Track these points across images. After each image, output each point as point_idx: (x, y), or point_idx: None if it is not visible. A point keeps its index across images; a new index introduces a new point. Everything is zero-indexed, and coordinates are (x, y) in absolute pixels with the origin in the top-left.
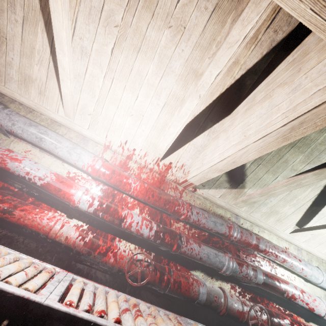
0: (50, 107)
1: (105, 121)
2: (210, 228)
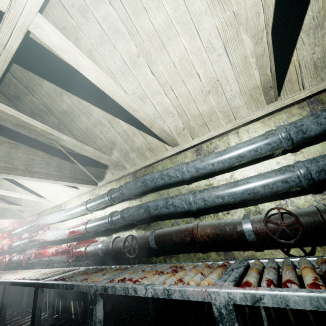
0: (0, 226)
1: (1, 220)
2: (20, 232)
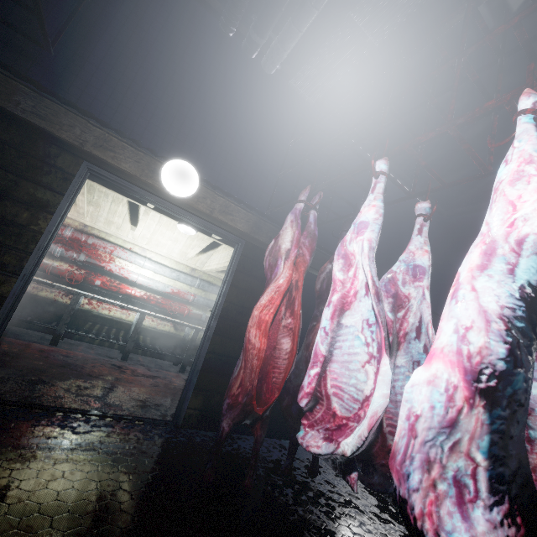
0: None
1: None
2: None
